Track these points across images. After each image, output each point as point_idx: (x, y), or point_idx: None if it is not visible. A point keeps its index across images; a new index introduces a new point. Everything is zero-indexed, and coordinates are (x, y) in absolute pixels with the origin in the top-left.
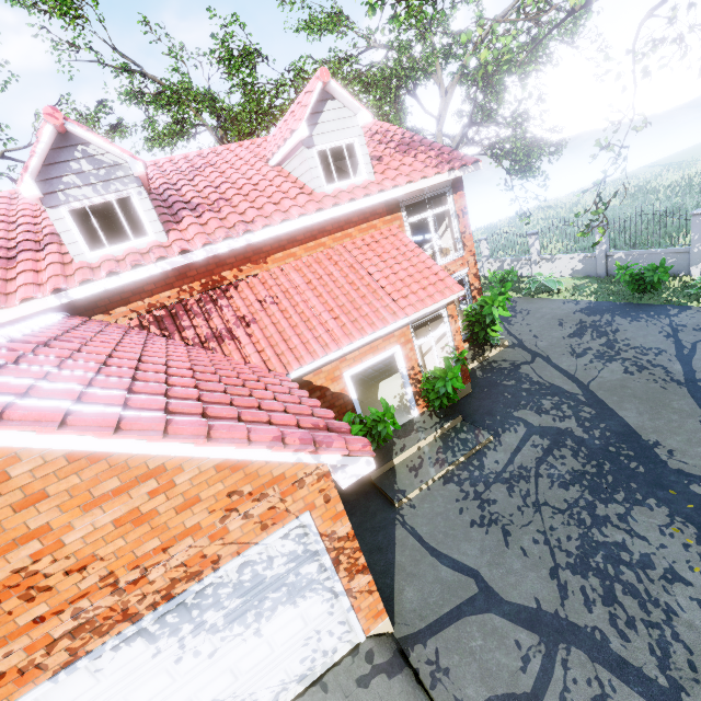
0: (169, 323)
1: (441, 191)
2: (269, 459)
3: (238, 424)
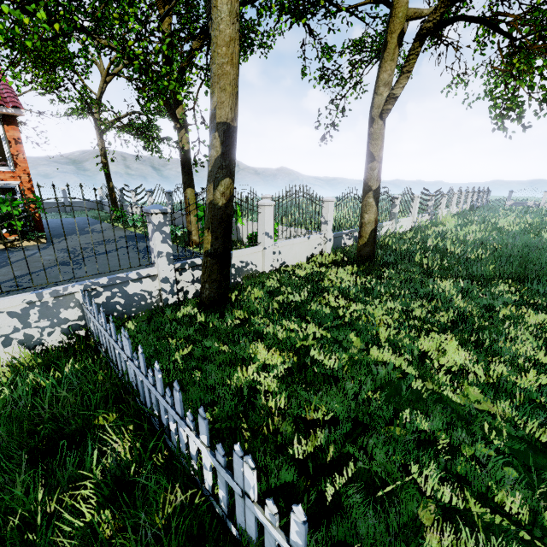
0: None
1: None
2: None
3: None
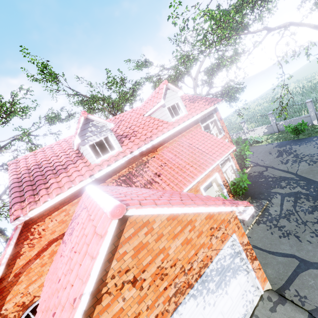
0: (128, 181)
1: (211, 112)
2: (225, 210)
3: (209, 200)
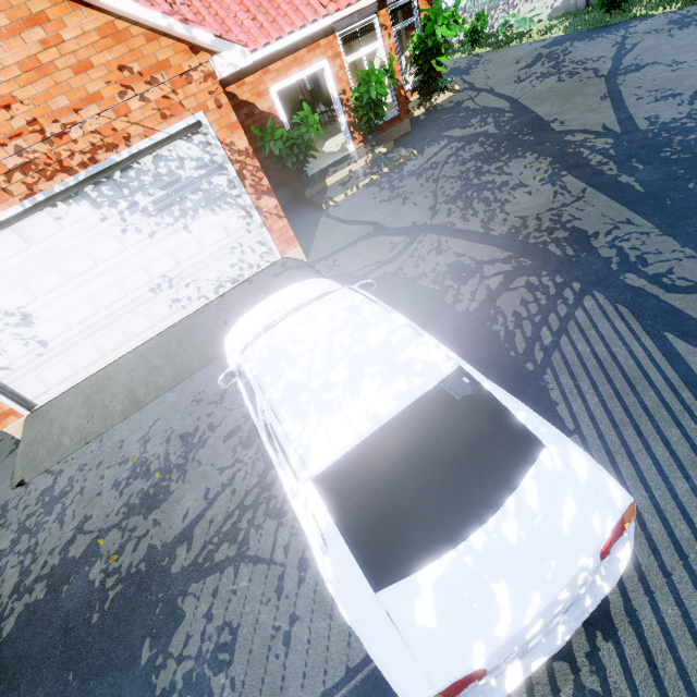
0: None
1: None
2: (140, 16)
3: None
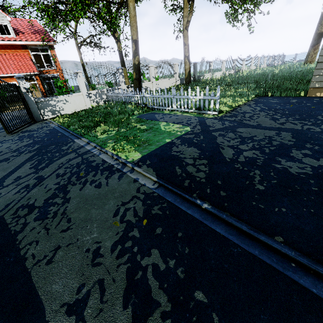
0: None
1: (45, 48)
2: None
3: None
